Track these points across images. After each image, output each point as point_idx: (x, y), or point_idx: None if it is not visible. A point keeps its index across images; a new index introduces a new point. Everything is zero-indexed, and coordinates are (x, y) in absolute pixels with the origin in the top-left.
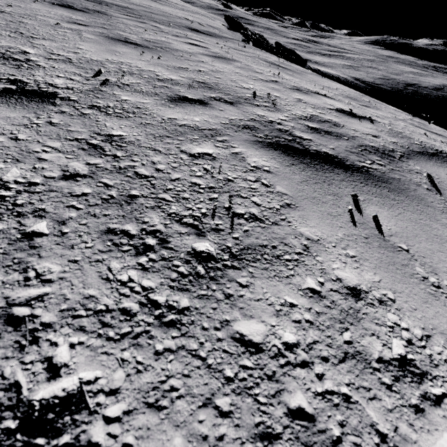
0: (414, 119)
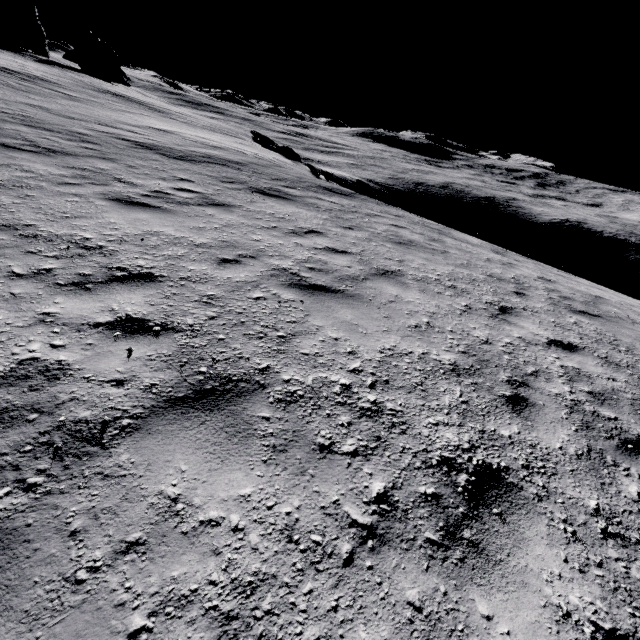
0: (533, 261)
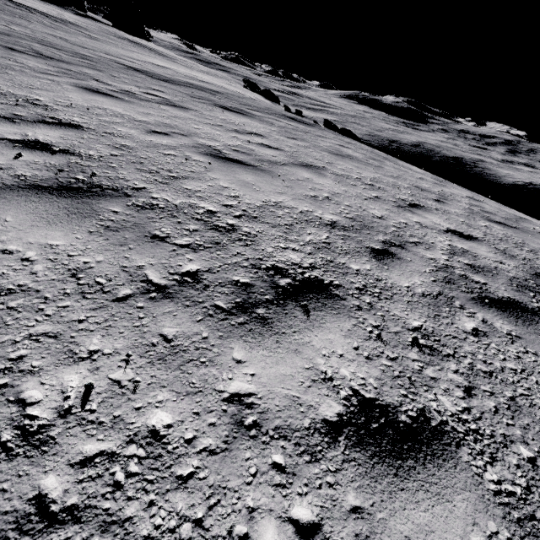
0: (472, 193)
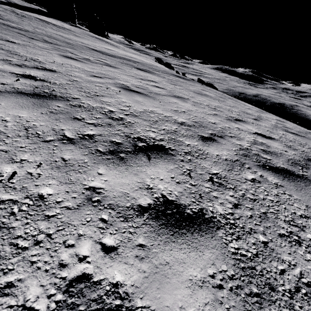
0: (282, 119)
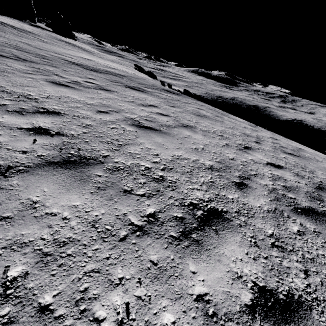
0: (270, 132)
